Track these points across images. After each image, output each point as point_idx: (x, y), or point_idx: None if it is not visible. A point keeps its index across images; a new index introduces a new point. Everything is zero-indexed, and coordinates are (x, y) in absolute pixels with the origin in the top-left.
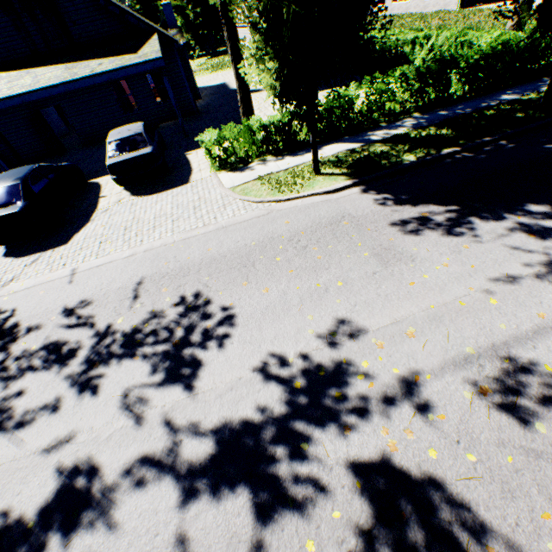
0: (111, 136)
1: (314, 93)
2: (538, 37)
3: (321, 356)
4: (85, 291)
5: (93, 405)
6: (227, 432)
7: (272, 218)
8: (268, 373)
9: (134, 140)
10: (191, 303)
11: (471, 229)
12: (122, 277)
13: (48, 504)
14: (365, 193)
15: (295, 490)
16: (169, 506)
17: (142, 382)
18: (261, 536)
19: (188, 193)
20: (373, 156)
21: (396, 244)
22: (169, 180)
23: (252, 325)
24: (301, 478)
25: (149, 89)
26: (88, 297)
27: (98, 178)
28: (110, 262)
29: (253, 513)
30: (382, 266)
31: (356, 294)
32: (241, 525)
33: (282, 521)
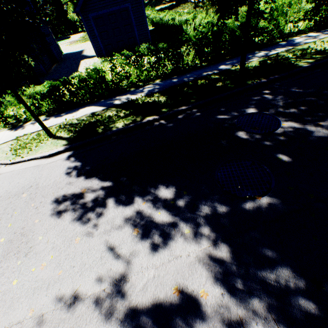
0: None
1: None
2: (222, 22)
3: None
4: None
5: None
6: None
7: None
8: None
9: None
10: None
11: (99, 215)
12: None
13: None
14: (68, 159)
15: None
16: None
17: None
18: None
19: None
20: (99, 121)
21: (34, 228)
22: None
23: None
24: None
25: None
26: None
27: None
28: None
29: None
30: (0, 258)
31: None
32: None
33: None
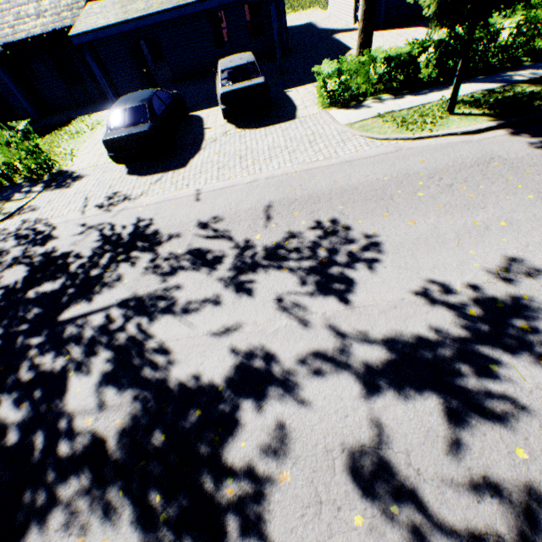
0: (223, 65)
1: (491, 6)
2: None
3: (494, 289)
4: (215, 209)
5: (251, 304)
6: (399, 344)
7: (402, 156)
8: (434, 298)
9: (247, 69)
10: (328, 228)
11: None
12: (248, 200)
13: (232, 376)
14: (514, 136)
15: (490, 403)
16: (353, 396)
17: (296, 291)
18: (461, 436)
19: (298, 128)
20: (521, 97)
21: None
22: (273, 116)
23: (403, 253)
24: (495, 394)
25: (244, 22)
26: (219, 214)
27: (197, 111)
28: (233, 186)
29: (446, 415)
30: None
31: (526, 235)
32: (436, 423)
33: (481, 427)
